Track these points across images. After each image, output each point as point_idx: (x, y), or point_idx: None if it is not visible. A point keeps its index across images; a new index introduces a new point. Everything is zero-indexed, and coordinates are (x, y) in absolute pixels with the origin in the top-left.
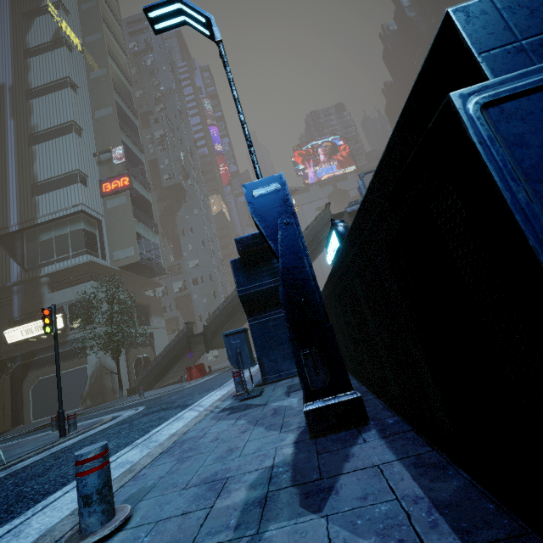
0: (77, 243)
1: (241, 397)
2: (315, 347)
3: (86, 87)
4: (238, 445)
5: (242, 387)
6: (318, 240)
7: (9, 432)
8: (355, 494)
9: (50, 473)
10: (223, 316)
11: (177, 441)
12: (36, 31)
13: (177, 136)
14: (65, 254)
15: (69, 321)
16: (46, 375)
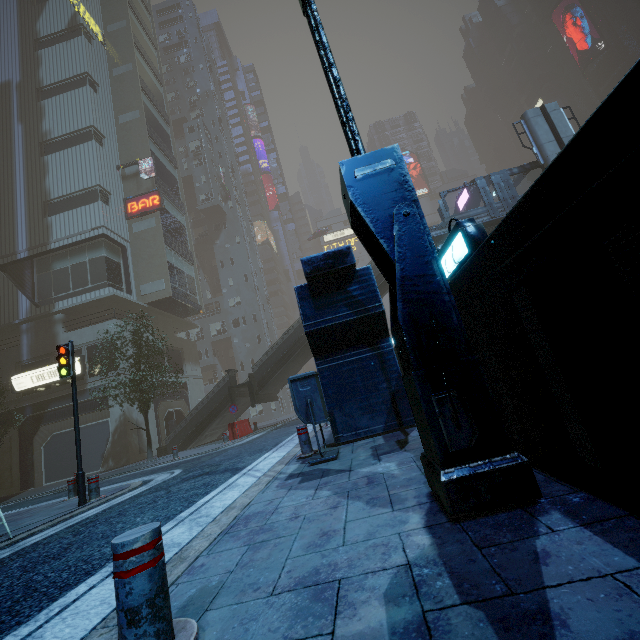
0: (98, 274)
1: (312, 460)
2: (453, 389)
3: (108, 86)
4: (335, 527)
5: (309, 447)
6: None
7: (17, 496)
8: (607, 630)
9: (69, 554)
10: (272, 362)
11: (239, 517)
12: (49, 17)
13: (216, 148)
14: (83, 287)
15: (88, 367)
16: (60, 430)
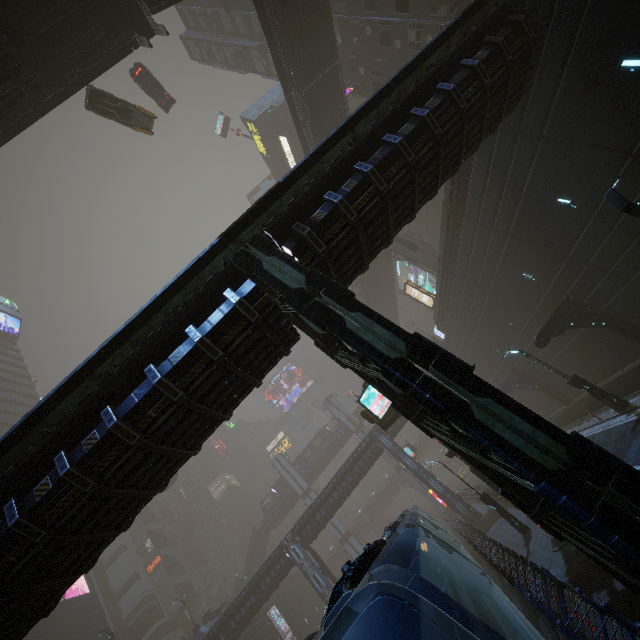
0: (148, 618)
1: None
2: None
3: None
4: None
5: None
6: (257, 547)
7: None
8: None
9: None
10: None
11: None
12: None
13: None
14: (144, 629)
15: None
16: None
